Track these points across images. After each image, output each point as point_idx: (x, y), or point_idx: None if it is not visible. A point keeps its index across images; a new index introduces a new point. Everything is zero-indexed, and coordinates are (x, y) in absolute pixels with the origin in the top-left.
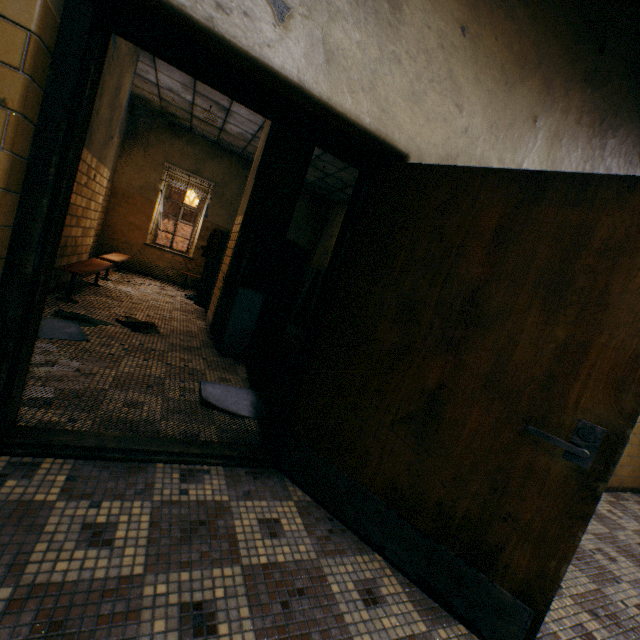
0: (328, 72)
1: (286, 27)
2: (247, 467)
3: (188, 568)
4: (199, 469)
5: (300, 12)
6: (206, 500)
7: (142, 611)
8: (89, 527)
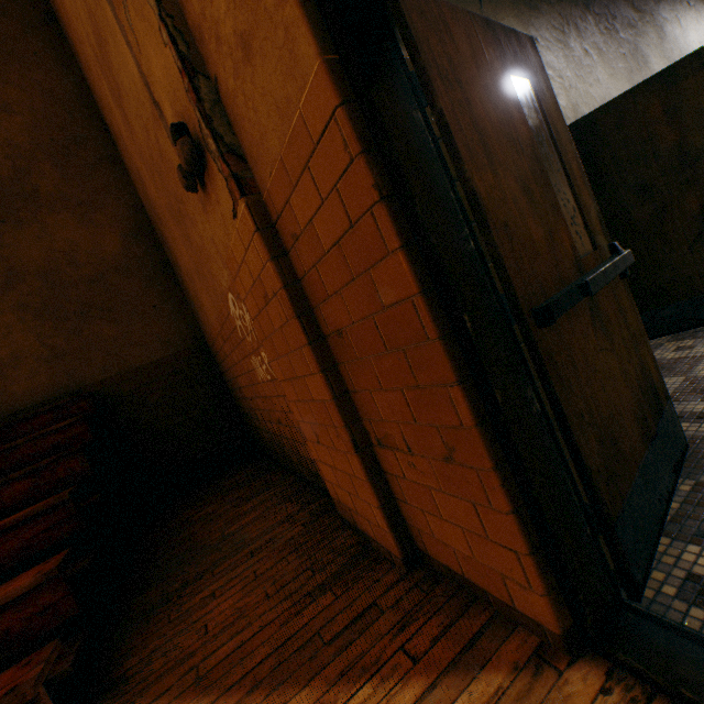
0: None
1: None
2: None
3: (694, 367)
4: None
5: None
6: None
7: None
8: None
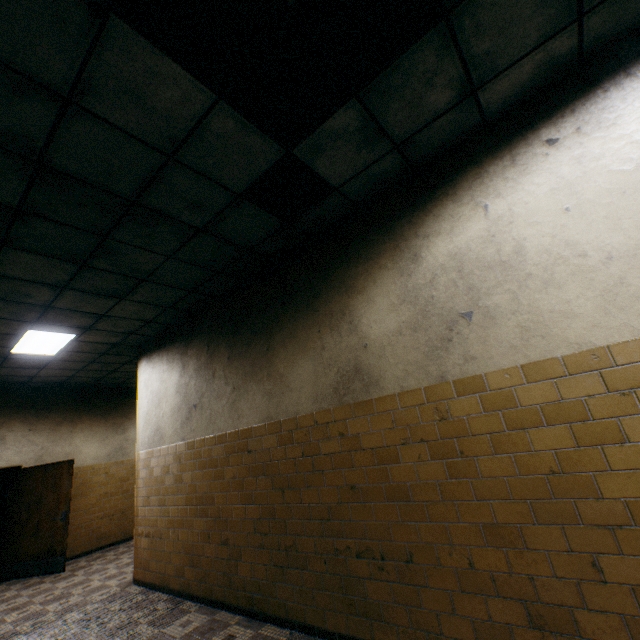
0: None
1: None
2: None
3: None
4: None
5: None
6: None
7: None
8: None
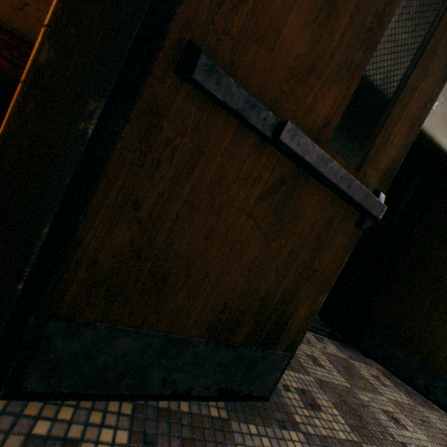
0: (445, 130)
1: (433, 109)
2: (336, 341)
3: (365, 391)
4: (318, 336)
5: (441, 101)
6: (337, 355)
7: (368, 406)
8: (308, 355)
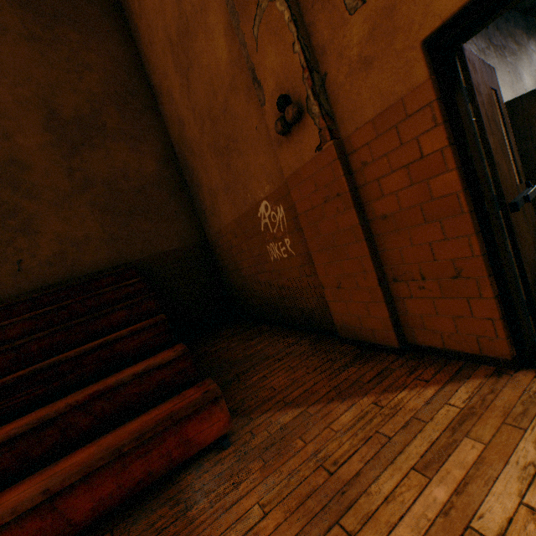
0: None
1: None
2: None
3: None
4: None
5: None
6: None
7: None
8: None
